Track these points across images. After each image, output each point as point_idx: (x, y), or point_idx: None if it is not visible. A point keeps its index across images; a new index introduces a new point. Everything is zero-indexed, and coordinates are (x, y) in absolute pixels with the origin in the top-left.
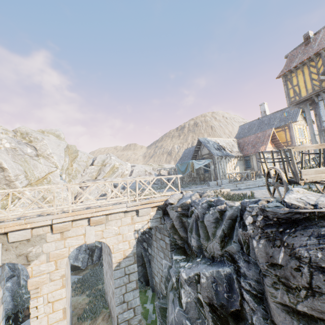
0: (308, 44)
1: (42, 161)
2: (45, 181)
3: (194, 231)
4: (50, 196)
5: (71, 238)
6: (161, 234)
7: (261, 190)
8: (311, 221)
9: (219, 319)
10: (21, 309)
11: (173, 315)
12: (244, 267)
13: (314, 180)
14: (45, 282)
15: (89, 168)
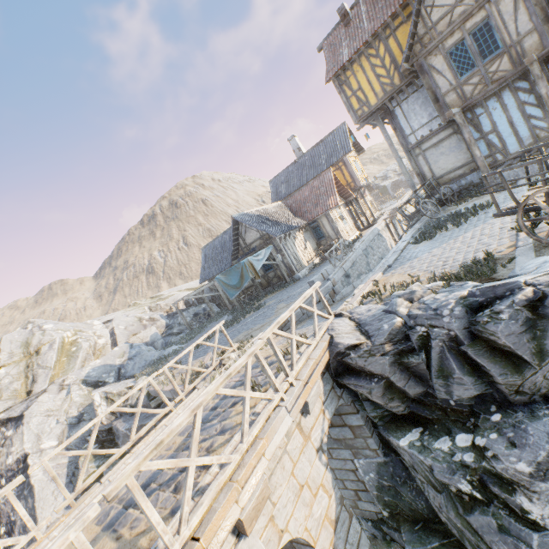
0: (349, 24)
1: None
2: None
3: (458, 372)
4: None
5: None
6: None
7: (435, 252)
8: None
9: None
10: None
11: None
12: None
13: None
14: None
15: None
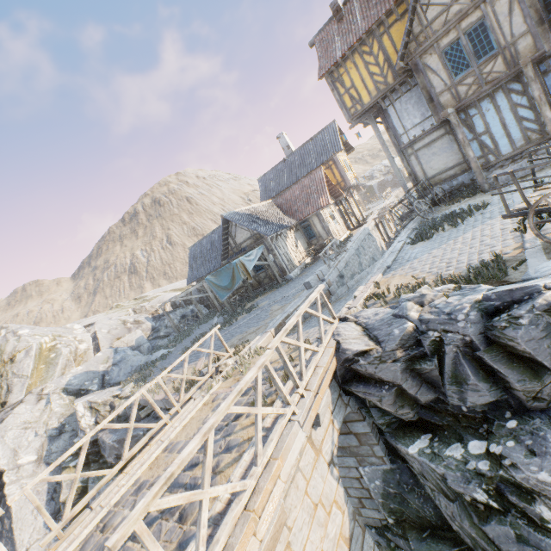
0: (342, 20)
1: None
2: None
3: (473, 378)
4: None
5: None
6: None
7: (435, 253)
8: None
9: None
10: None
11: None
12: None
13: None
14: None
15: None
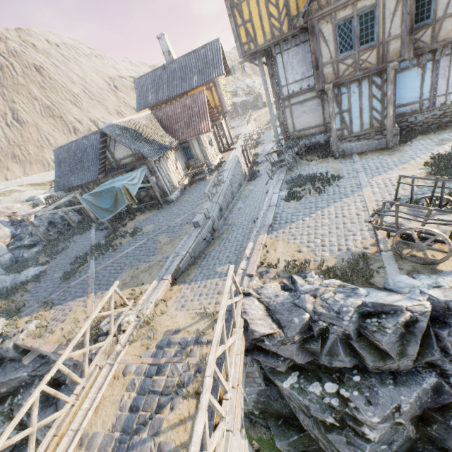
0: None
1: None
2: None
3: (343, 355)
4: None
5: None
6: None
7: (308, 222)
8: None
9: (415, 417)
10: None
11: None
12: None
13: None
14: None
15: None
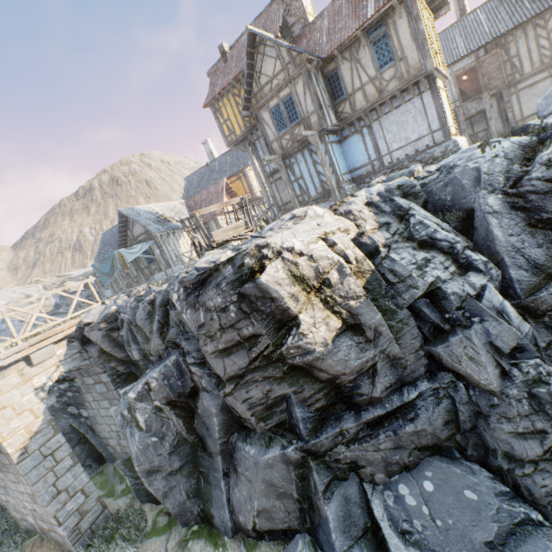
0: (227, 62)
1: None
2: None
3: (132, 342)
4: None
5: None
6: (92, 376)
7: None
8: (212, 276)
9: (182, 410)
10: None
11: (135, 446)
12: (186, 346)
13: (224, 239)
14: None
15: None
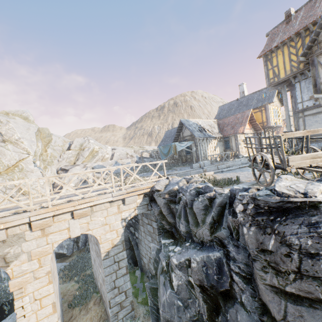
0: (289, 22)
1: (10, 147)
2: (16, 169)
3: (182, 218)
4: (24, 188)
5: (54, 234)
6: (148, 219)
7: (243, 172)
8: (302, 209)
9: (209, 298)
10: (5, 302)
11: (165, 297)
12: (233, 252)
13: (299, 166)
14: (29, 281)
15: (65, 153)
